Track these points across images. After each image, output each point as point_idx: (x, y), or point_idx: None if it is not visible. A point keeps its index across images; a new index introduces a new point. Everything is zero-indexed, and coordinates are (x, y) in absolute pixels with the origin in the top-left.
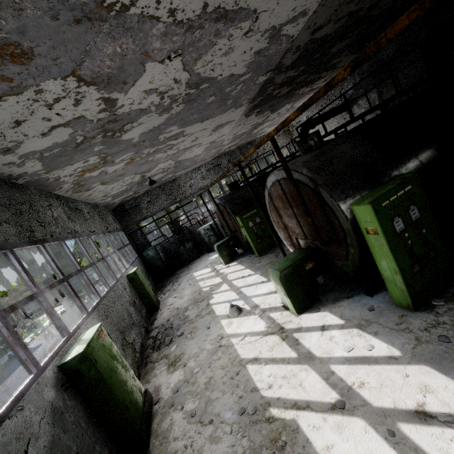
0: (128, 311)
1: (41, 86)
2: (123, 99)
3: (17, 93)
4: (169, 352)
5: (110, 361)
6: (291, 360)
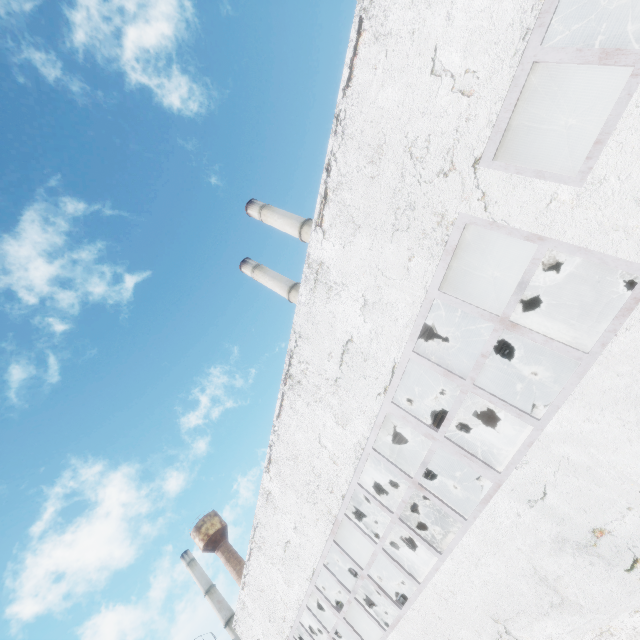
0: None
1: None
2: None
3: None
4: None
5: None
6: None
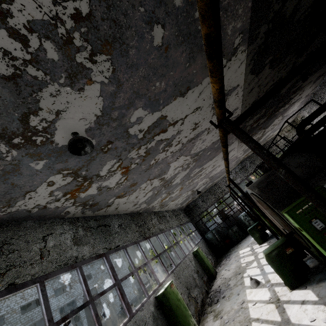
0: (193, 276)
1: (140, 187)
2: (167, 175)
3: (135, 191)
4: (215, 308)
5: (176, 301)
6: (276, 322)
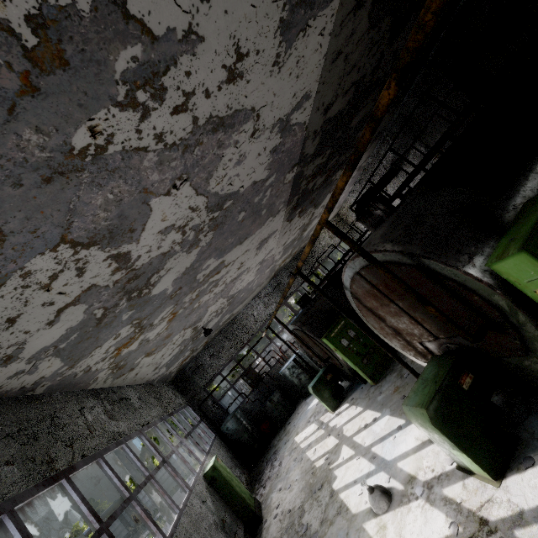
0: None
1: (27, 267)
2: (137, 249)
3: None
4: None
5: None
6: None
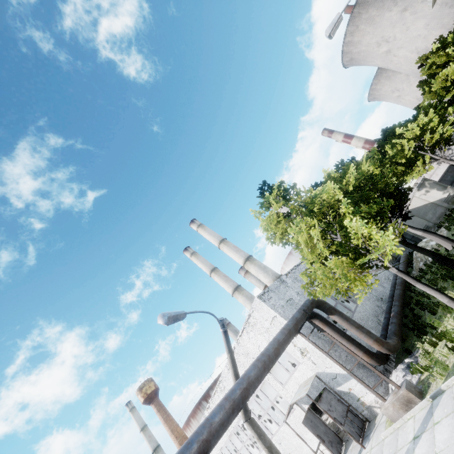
0: None
1: None
2: None
3: None
4: None
5: None
6: None
